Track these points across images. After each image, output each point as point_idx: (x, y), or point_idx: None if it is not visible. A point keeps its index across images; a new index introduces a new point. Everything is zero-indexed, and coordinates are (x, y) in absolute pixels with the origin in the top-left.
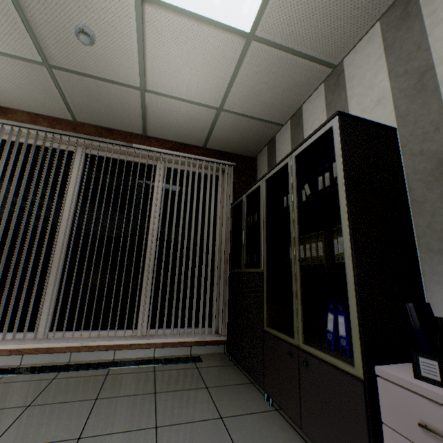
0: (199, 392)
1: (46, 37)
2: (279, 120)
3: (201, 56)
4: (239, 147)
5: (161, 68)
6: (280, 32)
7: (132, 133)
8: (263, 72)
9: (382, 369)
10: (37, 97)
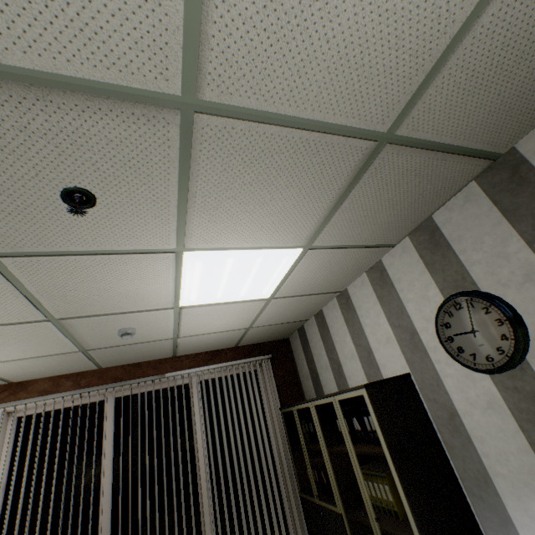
0: None
1: (89, 339)
2: (305, 318)
3: (230, 313)
4: (271, 338)
5: (194, 325)
6: (293, 291)
7: (161, 359)
8: (284, 306)
9: None
10: (65, 366)
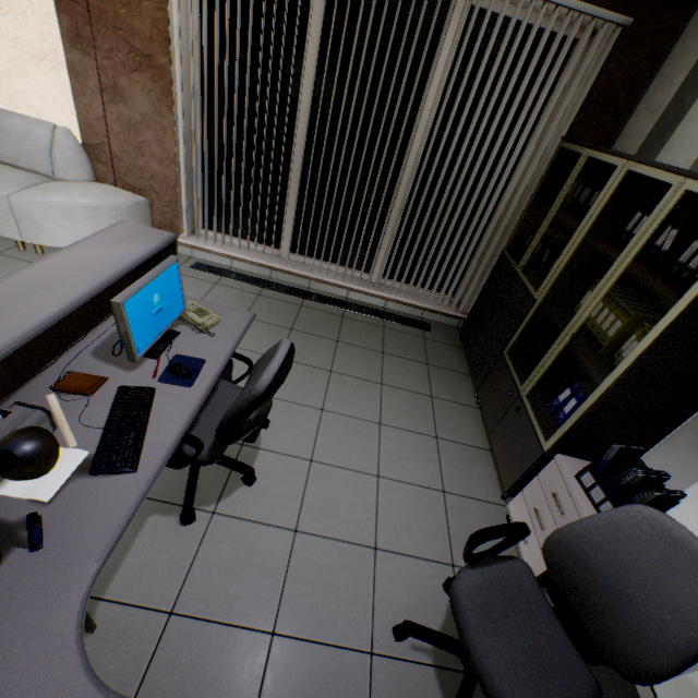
0: (419, 366)
1: None
2: None
3: None
4: None
5: None
6: None
7: None
8: None
9: (559, 459)
10: None
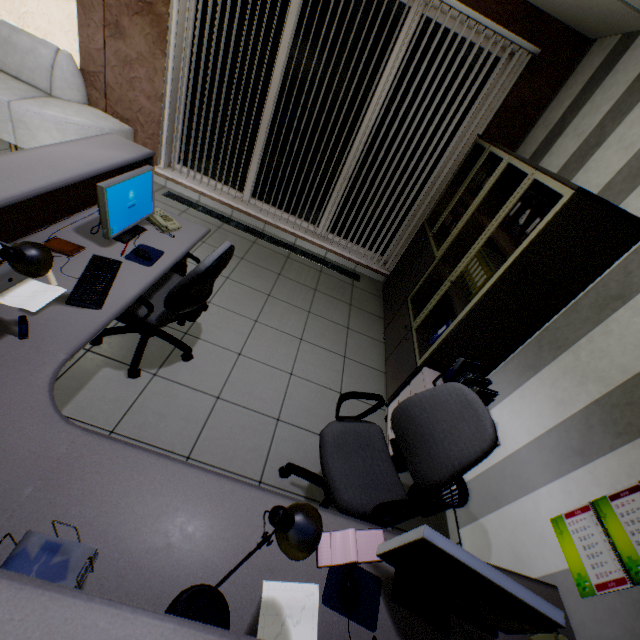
0: (343, 305)
1: None
2: None
3: None
4: (569, 16)
5: None
6: None
7: None
8: None
9: (424, 370)
10: None
